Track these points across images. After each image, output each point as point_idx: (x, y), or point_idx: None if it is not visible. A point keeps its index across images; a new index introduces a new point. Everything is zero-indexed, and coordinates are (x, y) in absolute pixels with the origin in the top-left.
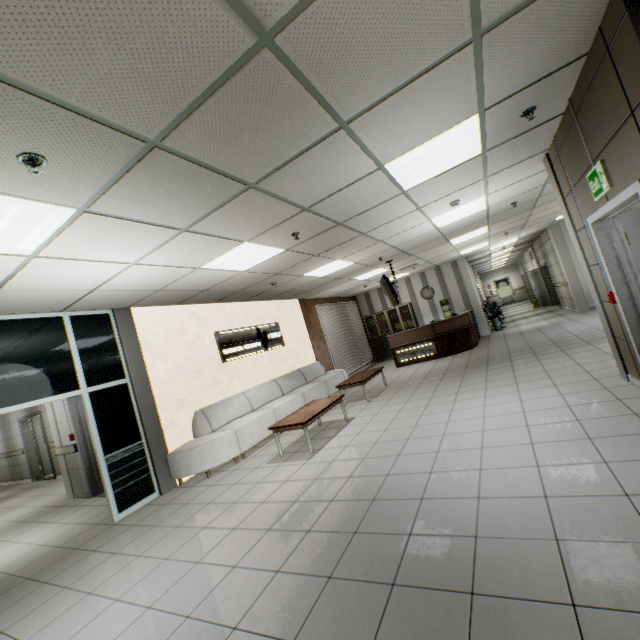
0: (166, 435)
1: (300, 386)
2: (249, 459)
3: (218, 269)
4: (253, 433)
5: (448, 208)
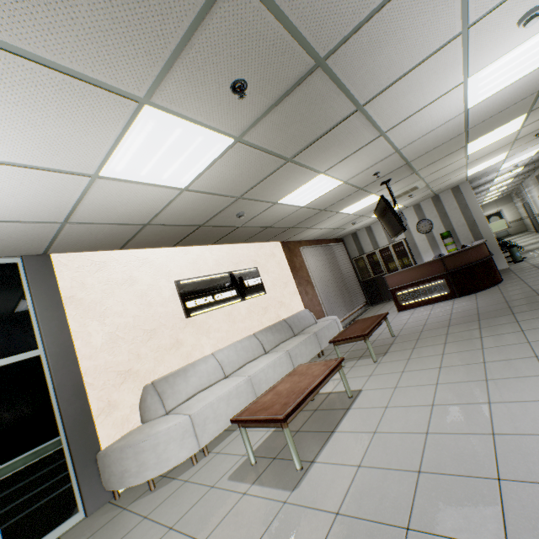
0: (99, 424)
1: (286, 339)
2: (211, 458)
3: (137, 182)
4: (219, 415)
5: (507, 42)
